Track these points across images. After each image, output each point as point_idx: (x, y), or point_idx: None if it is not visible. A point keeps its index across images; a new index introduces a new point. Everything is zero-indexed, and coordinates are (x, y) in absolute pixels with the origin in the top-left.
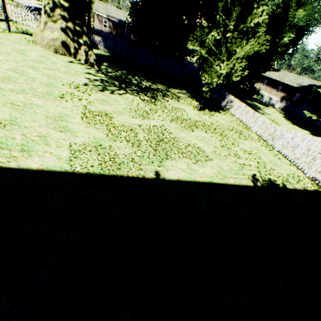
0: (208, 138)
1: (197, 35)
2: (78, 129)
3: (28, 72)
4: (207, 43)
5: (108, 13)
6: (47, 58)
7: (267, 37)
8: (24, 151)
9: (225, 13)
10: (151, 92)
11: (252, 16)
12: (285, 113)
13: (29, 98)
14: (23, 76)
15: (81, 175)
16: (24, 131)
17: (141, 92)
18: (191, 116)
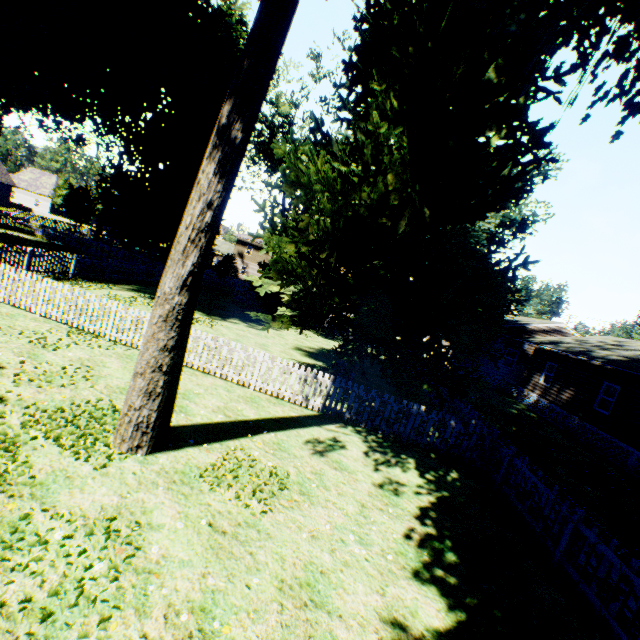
0: None
1: None
2: None
3: None
4: None
5: None
6: None
7: None
8: None
9: None
10: None
11: None
12: None
13: None
14: None
15: None
16: None
17: None
18: None
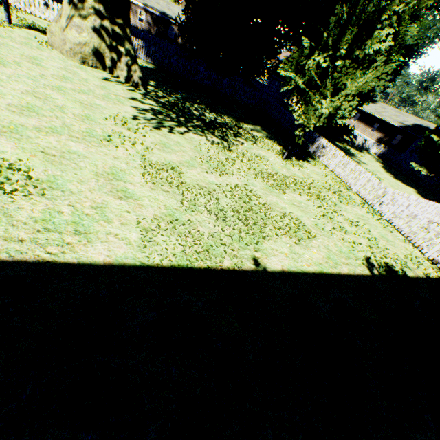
0: (304, 202)
1: (293, 57)
2: (142, 193)
3: (53, 97)
4: (308, 71)
5: (145, 1)
6: (74, 73)
7: (387, 69)
8: (79, 233)
9: (337, 32)
10: (219, 129)
11: (373, 40)
12: (383, 161)
13: (65, 141)
14: (47, 104)
15: (162, 270)
16: (71, 200)
17: (206, 129)
18: (277, 169)
